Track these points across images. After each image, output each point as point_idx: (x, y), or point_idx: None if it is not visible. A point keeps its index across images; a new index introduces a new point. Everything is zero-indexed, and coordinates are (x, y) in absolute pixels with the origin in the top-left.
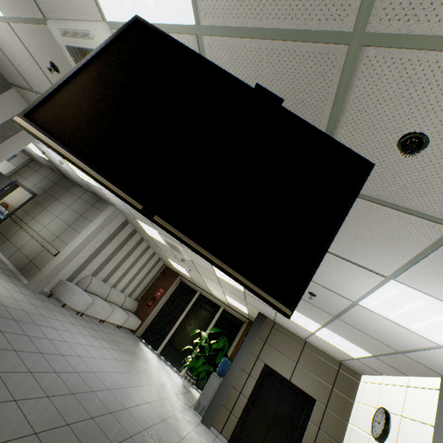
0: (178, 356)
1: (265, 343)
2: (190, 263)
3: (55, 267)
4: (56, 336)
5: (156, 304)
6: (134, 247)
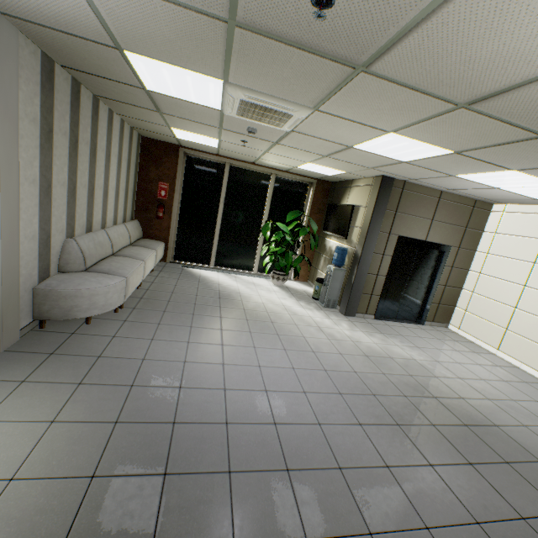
0: (241, 258)
1: (396, 214)
2: (272, 134)
3: (2, 284)
4: (212, 401)
5: (171, 211)
6: (93, 130)
